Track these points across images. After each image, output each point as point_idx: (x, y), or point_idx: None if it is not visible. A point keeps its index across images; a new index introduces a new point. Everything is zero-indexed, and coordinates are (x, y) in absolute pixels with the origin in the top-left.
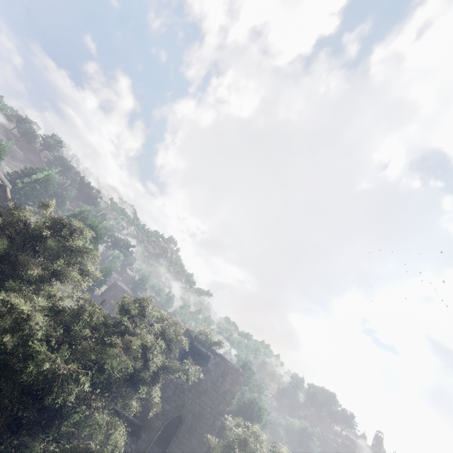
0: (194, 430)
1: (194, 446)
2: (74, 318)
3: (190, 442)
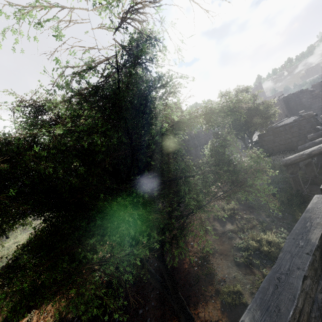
0: (188, 149)
1: (194, 153)
2: (43, 124)
3: (192, 154)
